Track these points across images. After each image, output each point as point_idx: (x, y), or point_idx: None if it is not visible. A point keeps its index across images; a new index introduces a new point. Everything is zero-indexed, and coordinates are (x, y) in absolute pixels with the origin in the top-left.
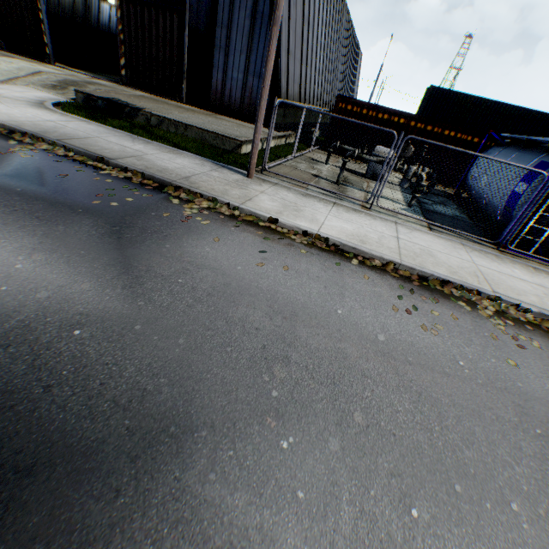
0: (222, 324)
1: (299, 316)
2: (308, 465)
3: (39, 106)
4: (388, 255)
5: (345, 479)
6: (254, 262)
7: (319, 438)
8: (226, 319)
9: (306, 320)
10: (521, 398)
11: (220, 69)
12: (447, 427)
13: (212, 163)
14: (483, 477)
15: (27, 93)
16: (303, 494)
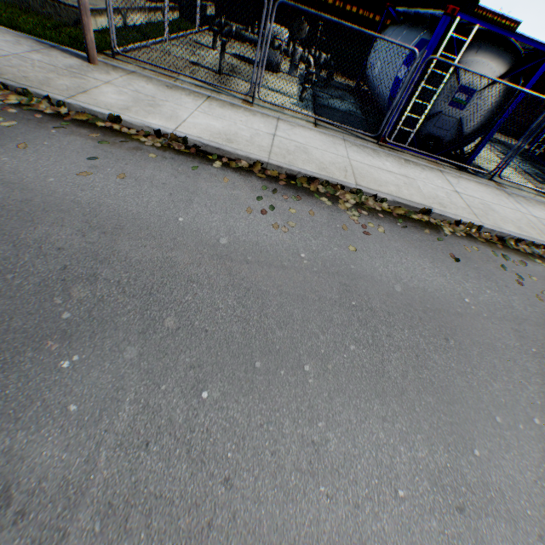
0: (8, 249)
1: (126, 229)
2: (91, 379)
3: None
4: (255, 154)
5: (134, 383)
6: (77, 171)
7: (114, 351)
8: (16, 242)
9: (134, 232)
10: (350, 278)
11: None
12: (267, 315)
13: (35, 42)
14: (287, 351)
15: None
16: (77, 407)
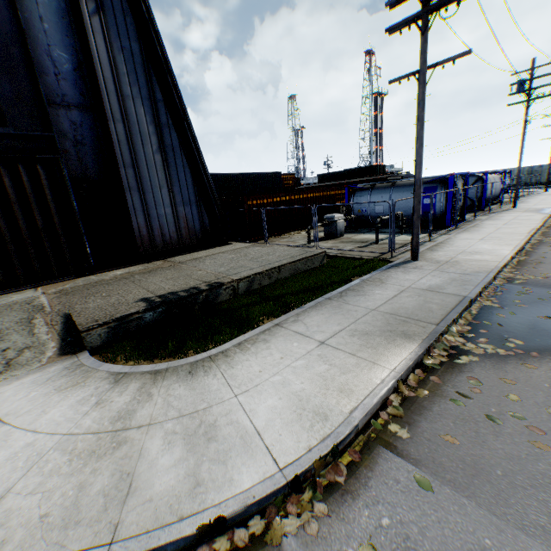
0: None
1: None
2: None
3: (194, 369)
4: (518, 242)
5: None
6: None
7: None
8: None
9: None
10: None
11: (137, 211)
12: None
13: (391, 269)
14: None
15: (16, 409)
16: None
